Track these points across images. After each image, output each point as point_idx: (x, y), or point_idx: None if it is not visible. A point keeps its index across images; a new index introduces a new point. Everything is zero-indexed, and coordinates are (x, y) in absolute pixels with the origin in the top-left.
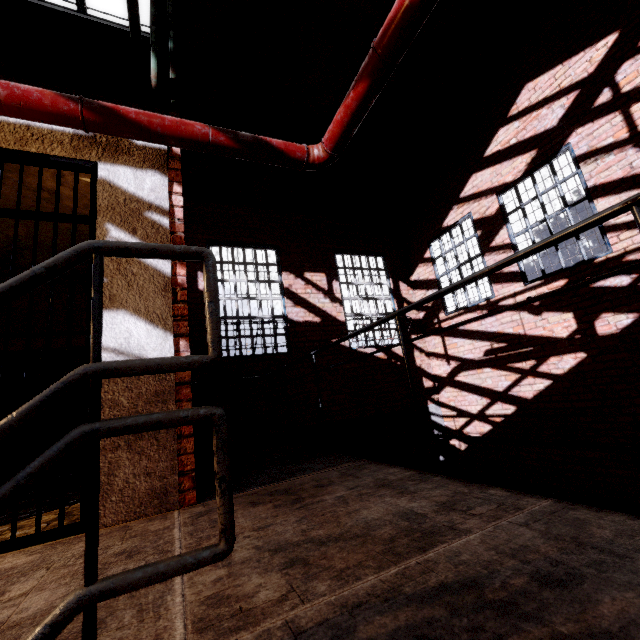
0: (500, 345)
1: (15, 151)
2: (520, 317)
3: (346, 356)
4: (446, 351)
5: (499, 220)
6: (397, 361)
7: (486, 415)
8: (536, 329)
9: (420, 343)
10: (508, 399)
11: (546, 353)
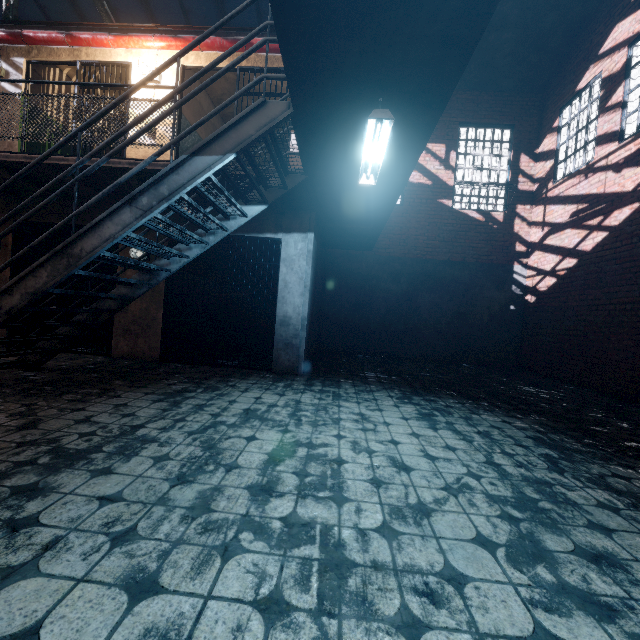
0: (583, 206)
1: (270, 68)
2: (605, 177)
3: (446, 214)
4: (544, 219)
5: (621, 76)
6: (494, 225)
7: (555, 271)
8: (613, 186)
9: (525, 213)
10: (574, 254)
11: (612, 208)
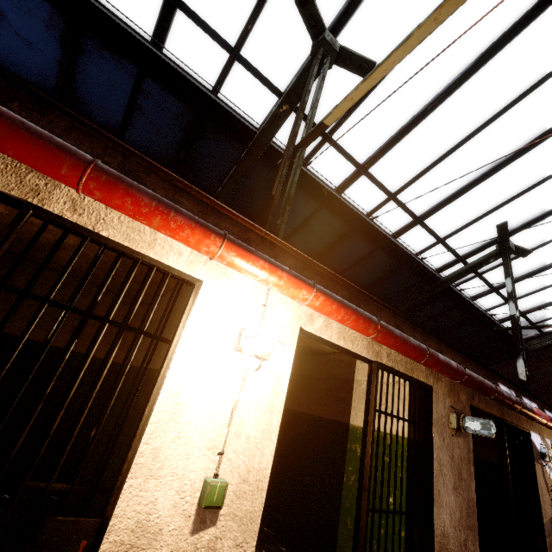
0: None
1: None
2: None
3: None
4: None
5: None
6: None
7: None
8: None
9: None
10: None
11: None
